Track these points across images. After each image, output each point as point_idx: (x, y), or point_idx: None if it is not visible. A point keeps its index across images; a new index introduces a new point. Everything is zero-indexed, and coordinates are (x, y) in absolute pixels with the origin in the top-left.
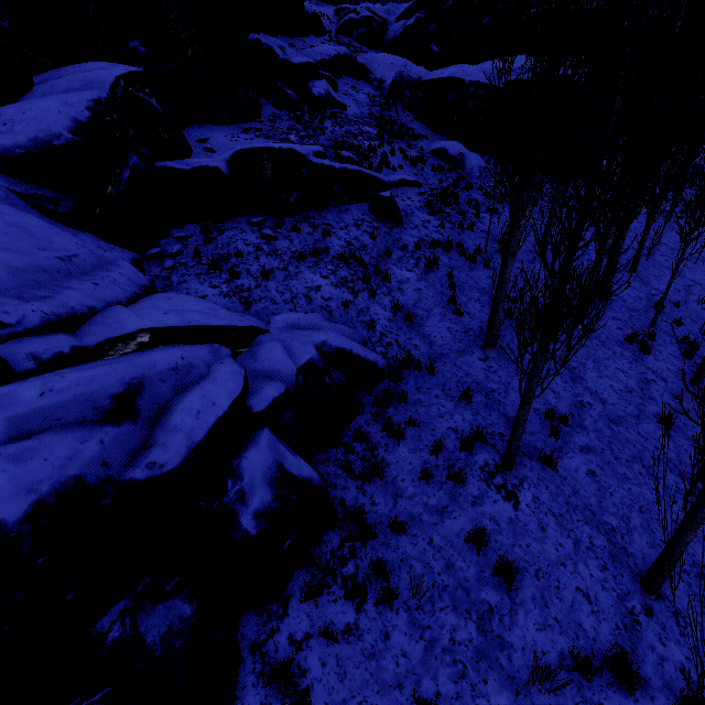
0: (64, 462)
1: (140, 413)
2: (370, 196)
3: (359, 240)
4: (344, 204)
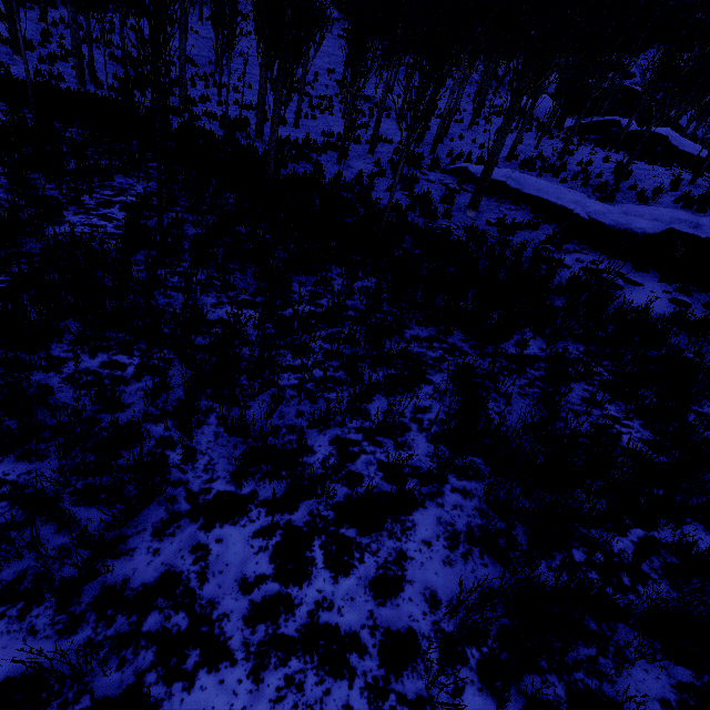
0: None
1: None
2: None
3: None
4: None
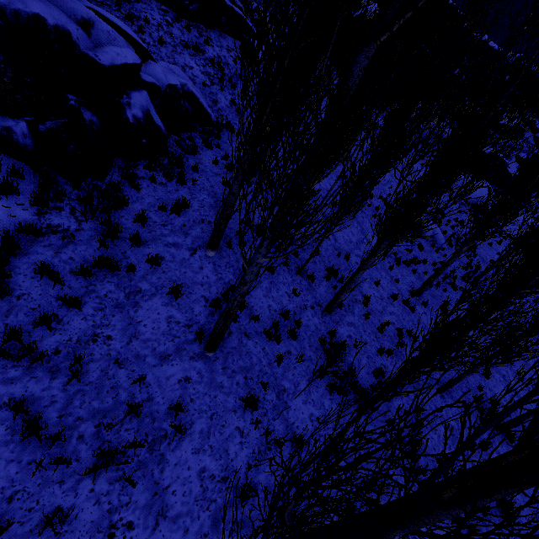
0: (65, 22)
1: (91, 36)
2: (244, 39)
3: (226, 59)
4: (225, 33)
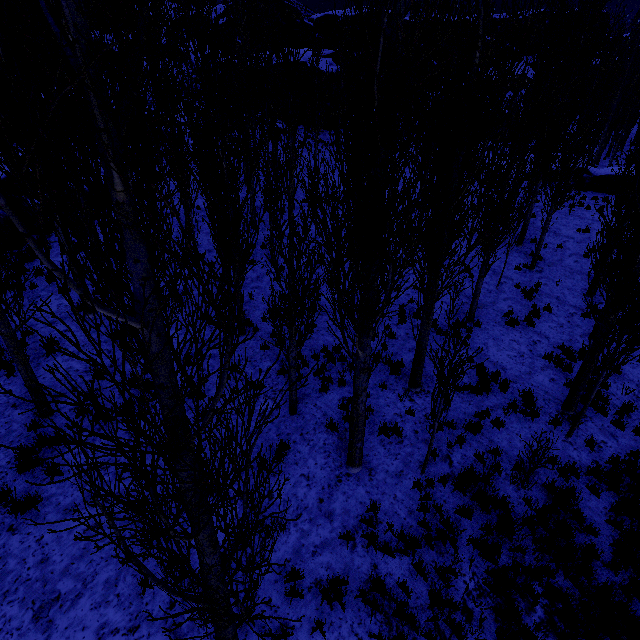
0: None
1: None
2: None
3: None
4: None
